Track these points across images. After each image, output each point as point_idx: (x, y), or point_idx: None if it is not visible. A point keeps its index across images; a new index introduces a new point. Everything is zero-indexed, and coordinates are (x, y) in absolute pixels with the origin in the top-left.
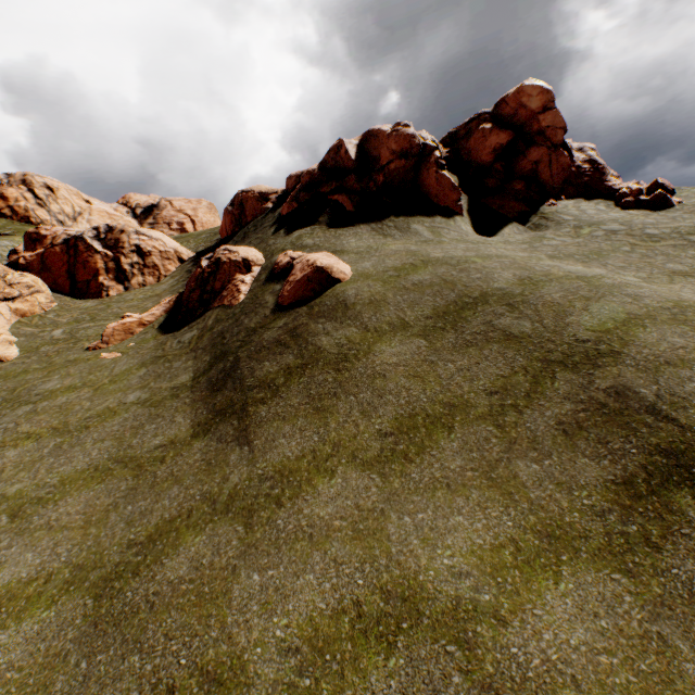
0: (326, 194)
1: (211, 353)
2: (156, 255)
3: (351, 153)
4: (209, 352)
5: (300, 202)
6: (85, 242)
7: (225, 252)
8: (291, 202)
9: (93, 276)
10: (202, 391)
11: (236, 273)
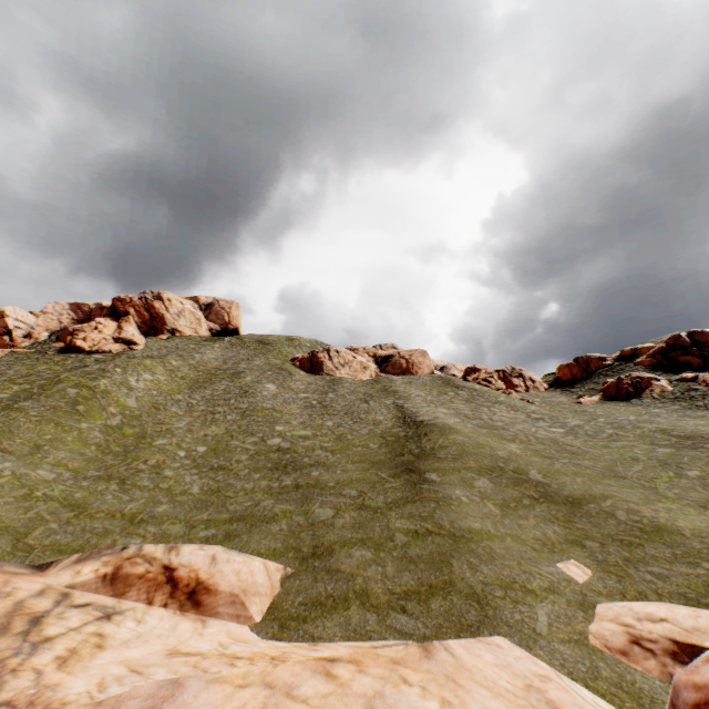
0: (675, 356)
1: (680, 401)
2: (537, 382)
3: (686, 339)
4: (677, 401)
5: (655, 359)
6: (507, 372)
7: (640, 374)
8: (649, 359)
9: (515, 387)
10: (698, 407)
11: (651, 381)
